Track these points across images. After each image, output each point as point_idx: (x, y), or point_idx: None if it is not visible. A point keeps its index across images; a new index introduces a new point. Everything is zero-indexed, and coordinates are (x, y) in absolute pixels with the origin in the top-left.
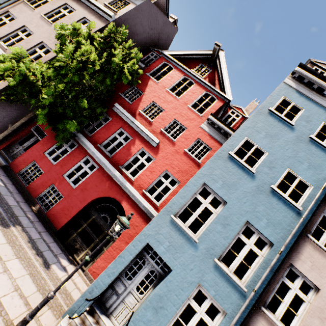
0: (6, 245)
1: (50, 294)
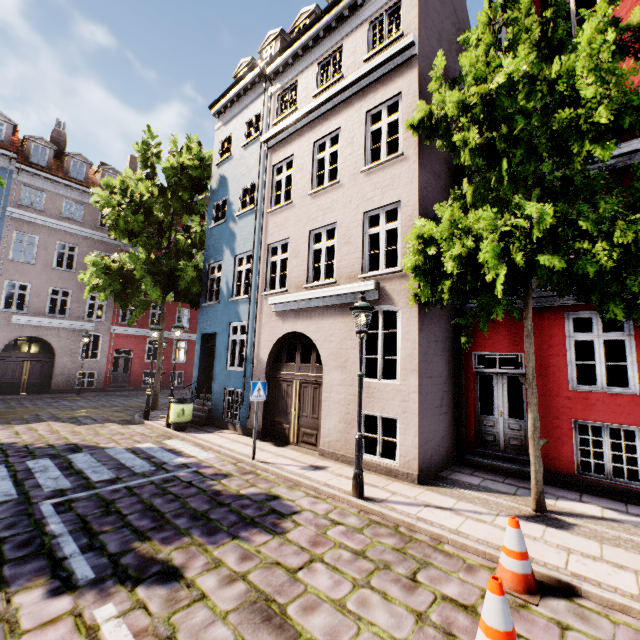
0: None
1: None
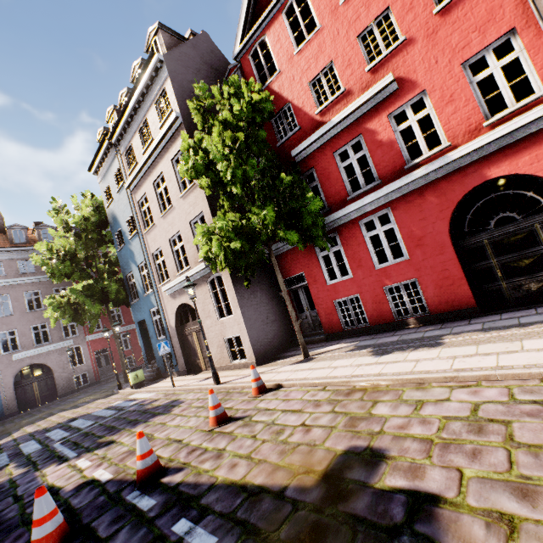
0: (483, 346)
1: None
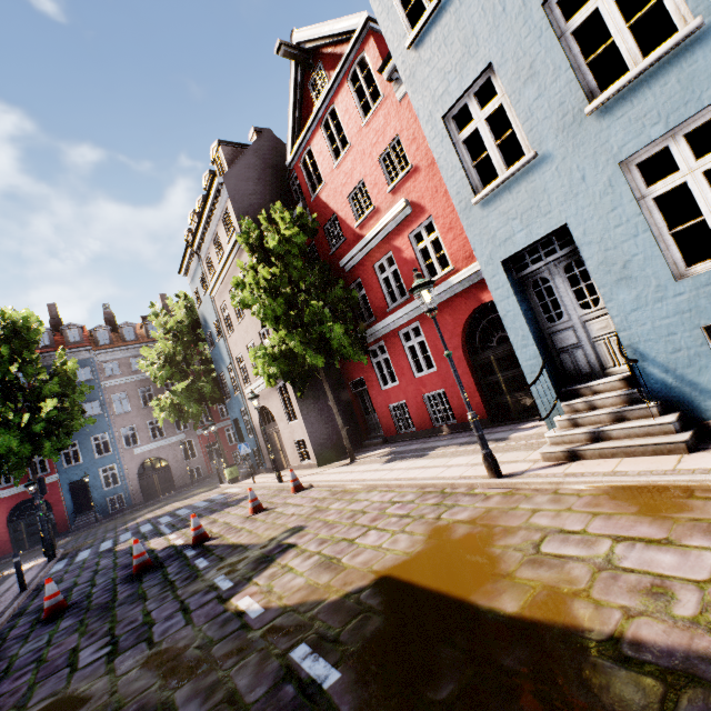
0: (436, 460)
1: (468, 416)
